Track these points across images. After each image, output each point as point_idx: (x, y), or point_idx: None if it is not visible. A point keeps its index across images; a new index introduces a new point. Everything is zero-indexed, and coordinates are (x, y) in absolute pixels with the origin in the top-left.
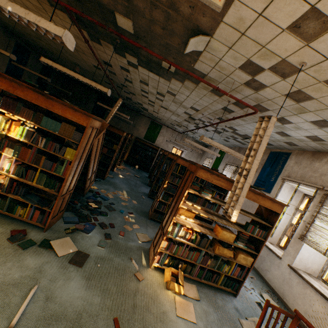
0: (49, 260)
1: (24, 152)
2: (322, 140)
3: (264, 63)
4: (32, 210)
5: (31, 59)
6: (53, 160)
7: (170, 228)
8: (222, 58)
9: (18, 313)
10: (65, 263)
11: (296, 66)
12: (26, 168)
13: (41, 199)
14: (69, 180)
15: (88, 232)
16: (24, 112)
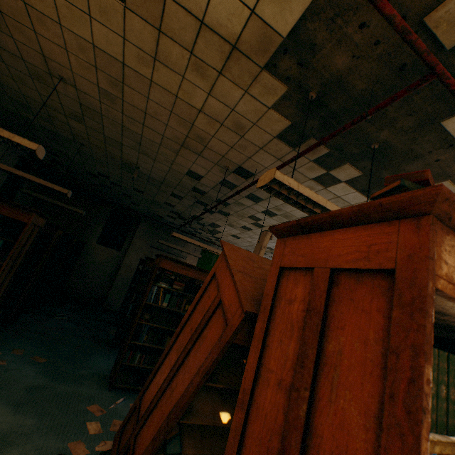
0: None
1: None
2: None
3: None
4: None
5: (0, 150)
6: None
7: None
8: None
9: None
10: None
11: None
12: None
13: None
14: None
15: None
16: None
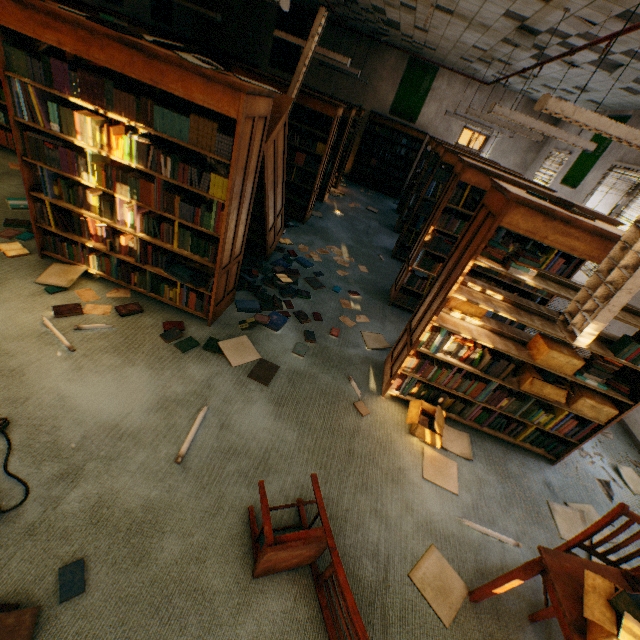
0: (220, 370)
1: (145, 190)
2: None
3: None
4: (184, 292)
5: None
6: (194, 203)
7: (425, 337)
8: None
9: (187, 440)
10: (243, 377)
11: None
12: (157, 220)
13: (194, 274)
14: (228, 239)
15: (277, 328)
16: (120, 102)
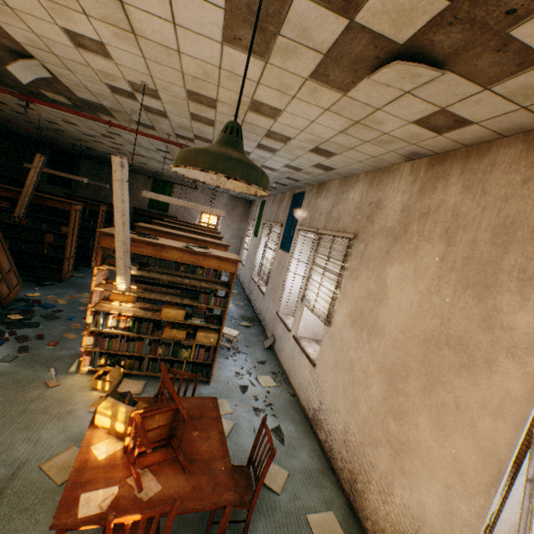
0: None
1: None
2: (301, 169)
3: (121, 86)
4: None
5: None
6: None
7: (91, 319)
8: (82, 83)
9: None
10: None
11: (146, 86)
12: None
13: None
14: None
15: None
16: None
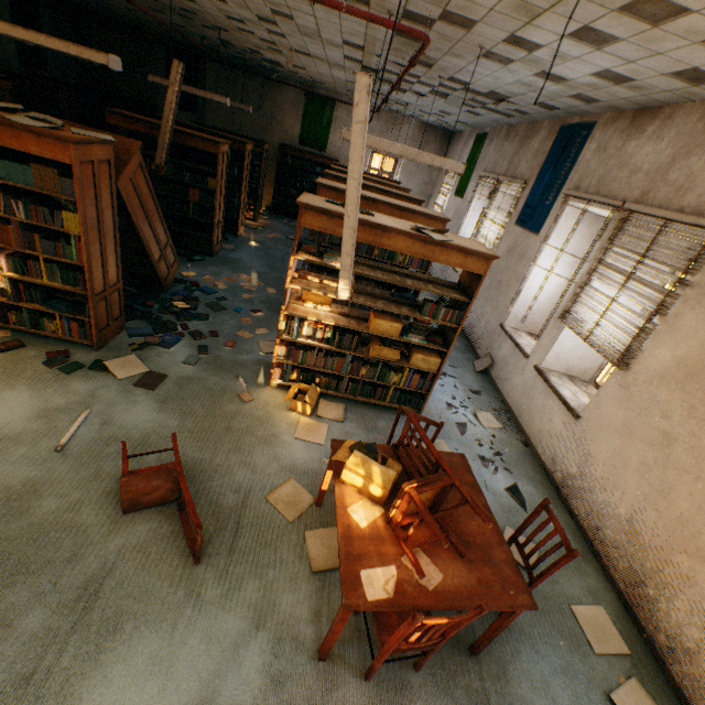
0: (106, 384)
1: (4, 232)
2: (629, 79)
3: None
4: (65, 322)
5: None
6: (56, 239)
7: (283, 326)
8: None
9: (67, 435)
10: (130, 386)
11: None
12: (23, 259)
13: (71, 305)
14: (97, 268)
15: (169, 346)
16: None
